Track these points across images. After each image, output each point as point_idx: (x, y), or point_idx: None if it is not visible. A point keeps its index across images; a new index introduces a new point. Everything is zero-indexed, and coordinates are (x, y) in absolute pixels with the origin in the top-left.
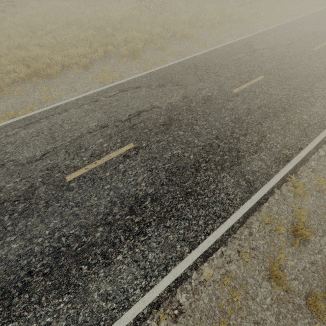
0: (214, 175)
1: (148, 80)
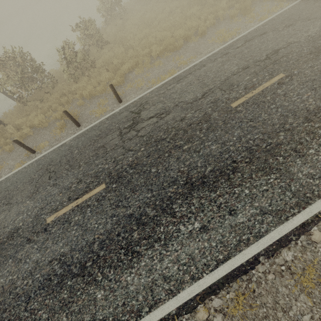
0: None
1: (271, 25)
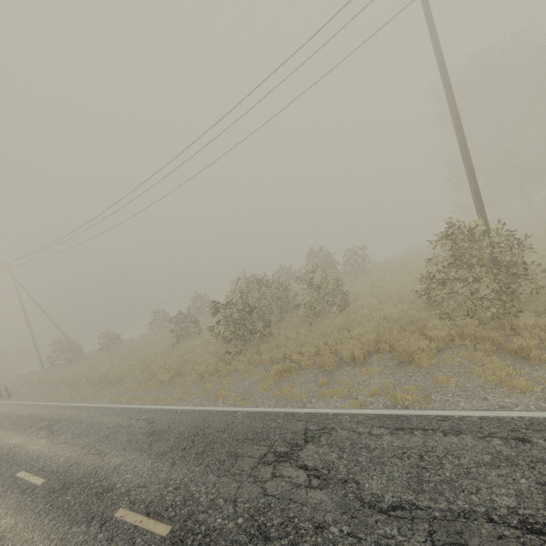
0: None
1: (24, 409)
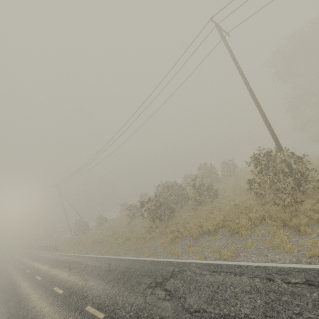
0: (3, 290)
1: (61, 257)
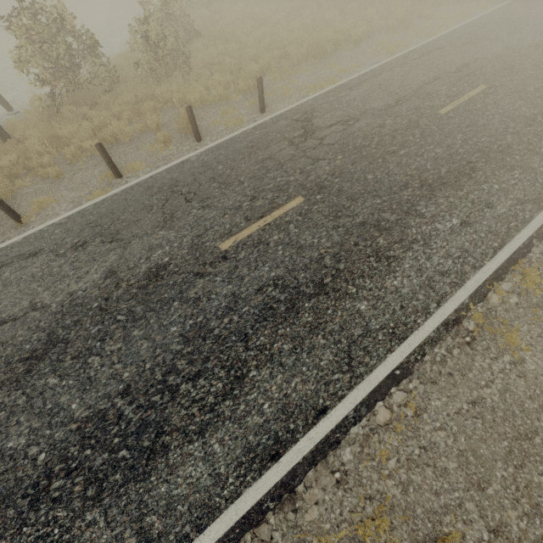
0: None
1: (446, 42)
